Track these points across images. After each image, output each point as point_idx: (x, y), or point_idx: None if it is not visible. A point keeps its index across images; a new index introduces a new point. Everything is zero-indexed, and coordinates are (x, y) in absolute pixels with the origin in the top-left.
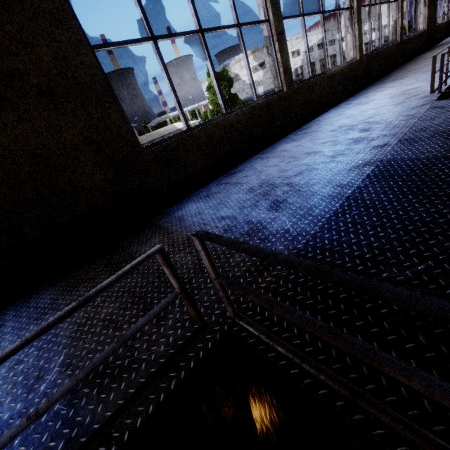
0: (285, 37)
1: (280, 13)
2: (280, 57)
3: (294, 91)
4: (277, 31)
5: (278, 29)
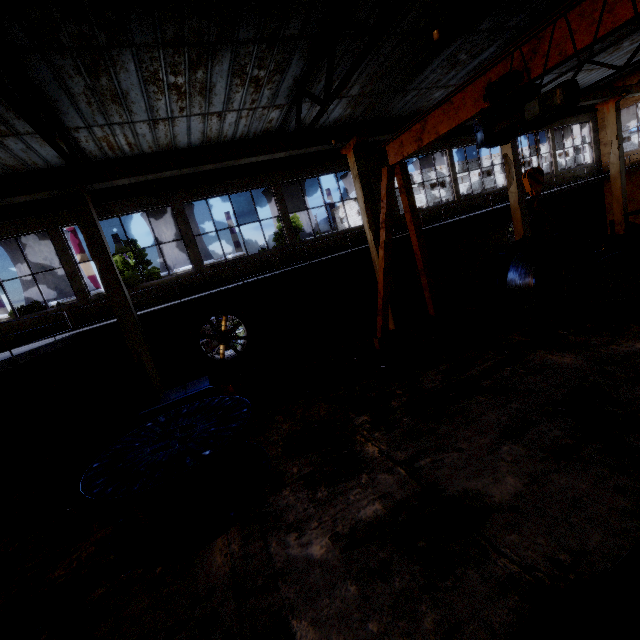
0: (79, 274)
1: (73, 262)
2: (73, 285)
3: (91, 302)
4: (69, 272)
5: (71, 270)
